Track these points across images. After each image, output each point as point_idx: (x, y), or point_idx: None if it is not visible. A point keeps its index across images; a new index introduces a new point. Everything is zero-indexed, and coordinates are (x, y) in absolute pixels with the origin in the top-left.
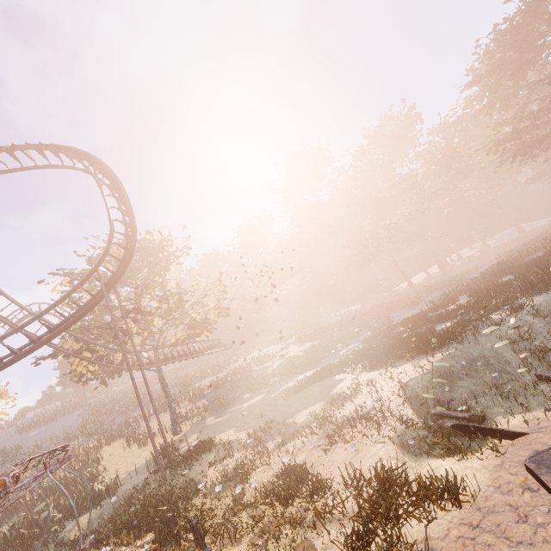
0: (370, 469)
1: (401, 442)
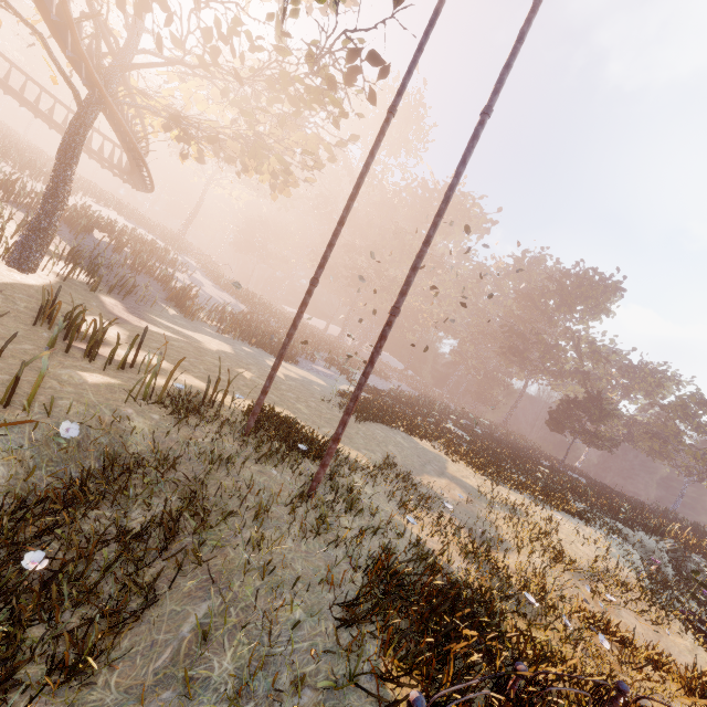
0: None
1: None
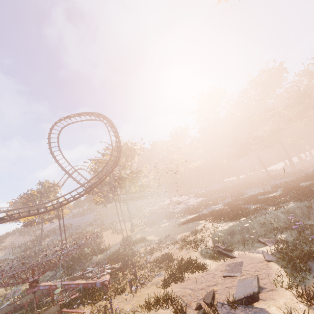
0: (188, 258)
1: (200, 252)
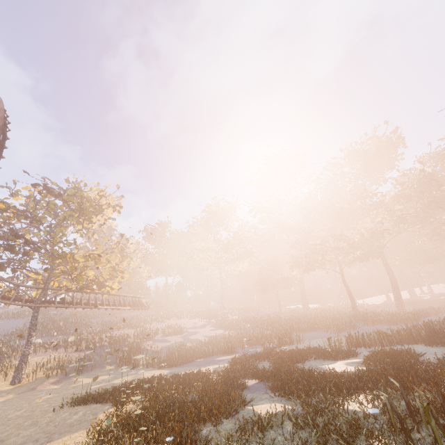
0: None
1: None
